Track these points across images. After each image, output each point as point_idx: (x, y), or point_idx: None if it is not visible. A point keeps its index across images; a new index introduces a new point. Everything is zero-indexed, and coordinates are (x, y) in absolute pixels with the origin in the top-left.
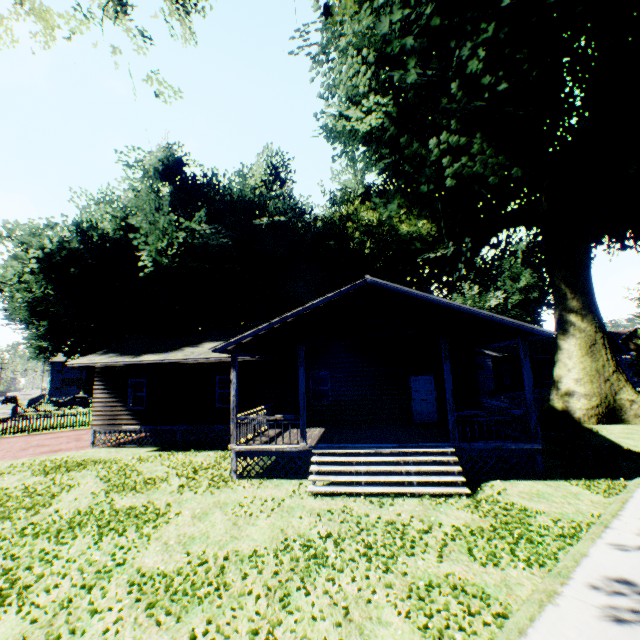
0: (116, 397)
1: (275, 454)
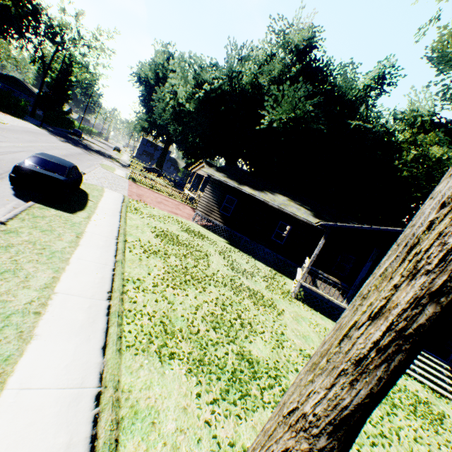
0: (215, 201)
1: (323, 299)
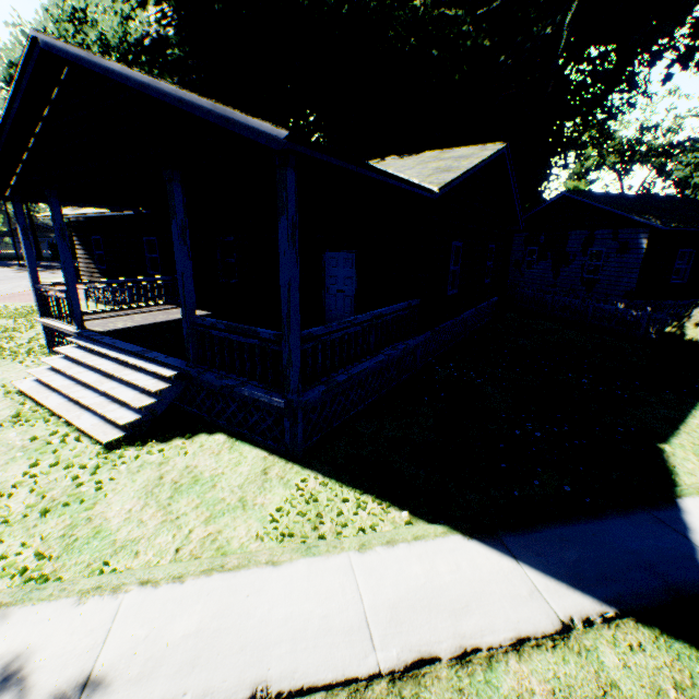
0: (89, 254)
1: (67, 334)
